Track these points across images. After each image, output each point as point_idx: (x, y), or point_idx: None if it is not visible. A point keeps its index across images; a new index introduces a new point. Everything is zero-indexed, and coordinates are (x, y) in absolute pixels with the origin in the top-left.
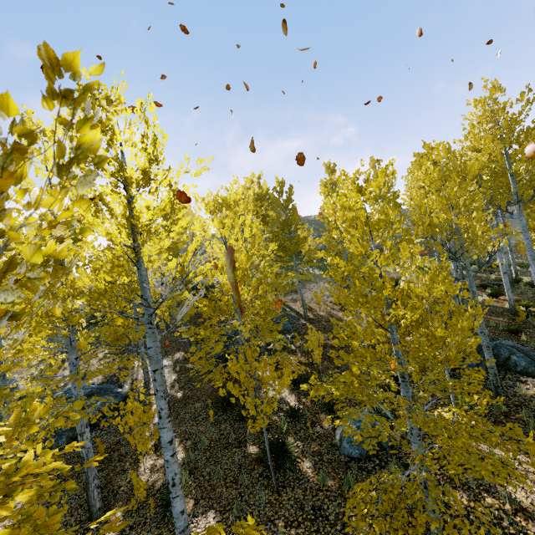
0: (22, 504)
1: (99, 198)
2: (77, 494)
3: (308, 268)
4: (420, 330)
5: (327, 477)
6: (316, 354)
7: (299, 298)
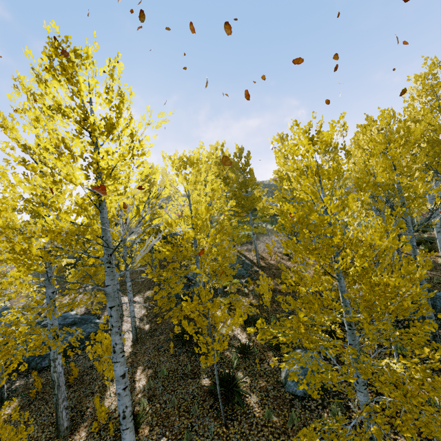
0: (4, 418)
1: (61, 142)
2: (50, 412)
3: (262, 224)
4: (366, 279)
5: (272, 414)
6: (266, 298)
7: (253, 248)
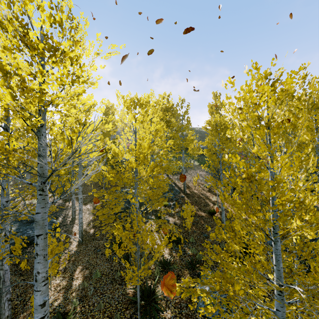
0: None
1: None
2: None
3: (191, 160)
4: None
5: None
6: (188, 222)
7: None
